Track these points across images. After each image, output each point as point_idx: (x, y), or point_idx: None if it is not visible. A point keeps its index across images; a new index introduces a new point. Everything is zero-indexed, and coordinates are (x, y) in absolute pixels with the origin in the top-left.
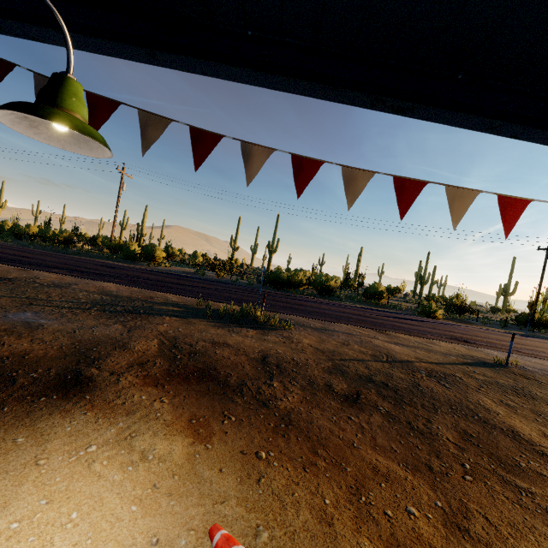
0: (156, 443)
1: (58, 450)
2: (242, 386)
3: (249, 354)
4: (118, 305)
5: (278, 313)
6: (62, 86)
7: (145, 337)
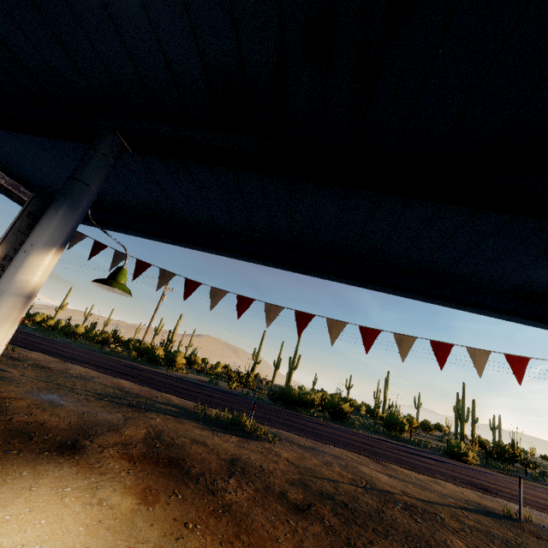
0: (112, 496)
1: (46, 485)
2: (200, 476)
3: (221, 454)
4: (125, 399)
5: (272, 428)
6: (119, 272)
7: (137, 426)
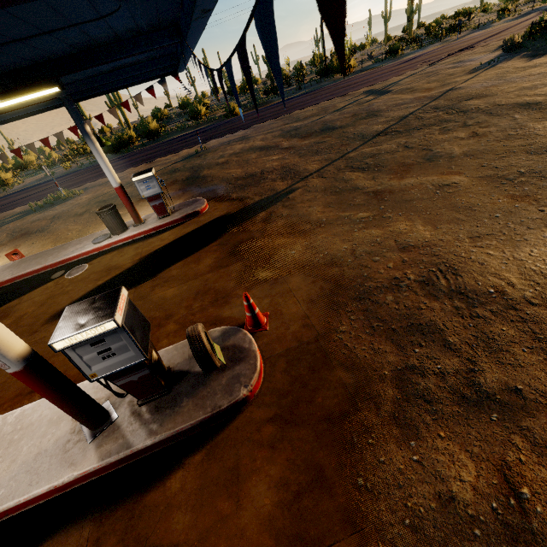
0: (3, 254)
1: None
2: (37, 231)
3: (48, 218)
4: None
5: (87, 185)
6: None
7: (0, 236)
